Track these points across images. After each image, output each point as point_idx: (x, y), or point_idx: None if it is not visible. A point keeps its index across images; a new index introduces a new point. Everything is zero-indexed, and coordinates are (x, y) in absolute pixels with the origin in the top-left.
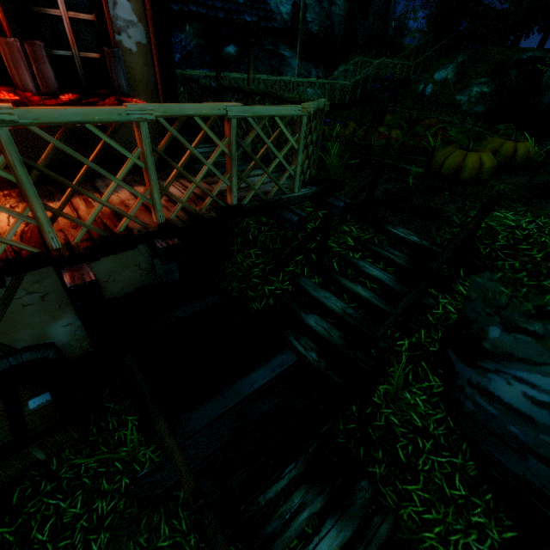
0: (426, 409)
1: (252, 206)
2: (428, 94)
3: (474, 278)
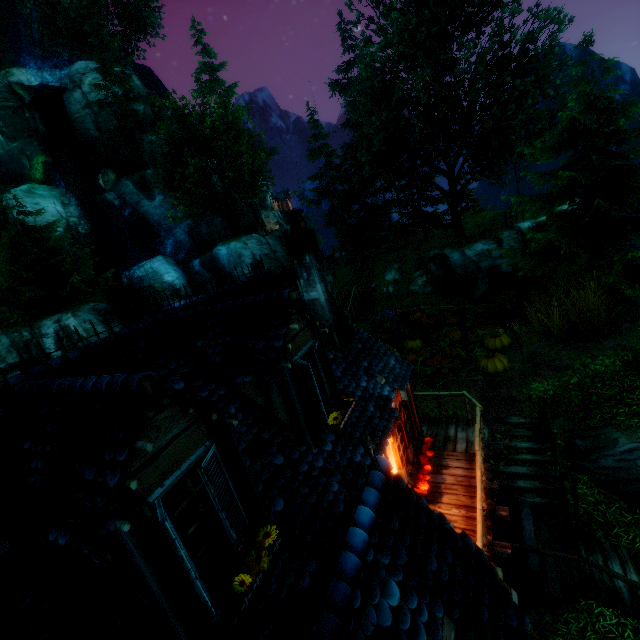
0: (590, 491)
1: (488, 452)
2: (392, 292)
3: (555, 423)
